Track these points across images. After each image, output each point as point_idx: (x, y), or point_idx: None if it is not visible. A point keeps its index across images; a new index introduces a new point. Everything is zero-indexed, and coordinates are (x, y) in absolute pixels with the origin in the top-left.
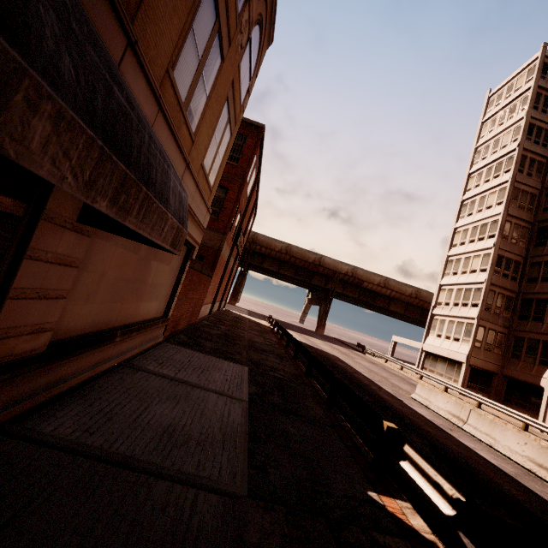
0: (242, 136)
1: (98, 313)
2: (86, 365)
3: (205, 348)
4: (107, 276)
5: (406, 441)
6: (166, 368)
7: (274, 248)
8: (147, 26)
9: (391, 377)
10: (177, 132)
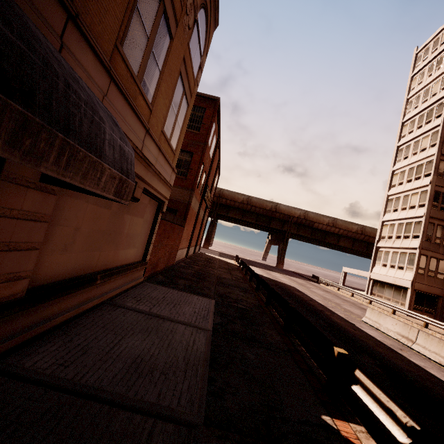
0: (202, 109)
1: (78, 261)
2: (69, 305)
3: (178, 286)
4: (82, 229)
5: (356, 366)
6: (143, 304)
7: (237, 200)
8: (89, 3)
9: (343, 303)
10: (133, 101)
